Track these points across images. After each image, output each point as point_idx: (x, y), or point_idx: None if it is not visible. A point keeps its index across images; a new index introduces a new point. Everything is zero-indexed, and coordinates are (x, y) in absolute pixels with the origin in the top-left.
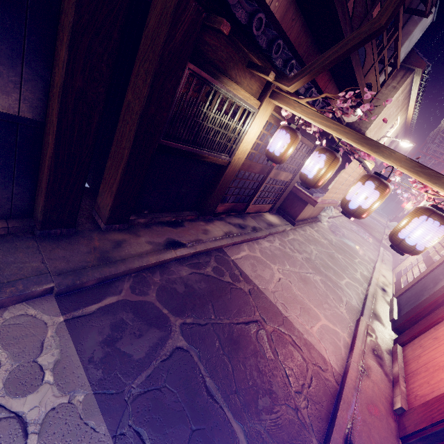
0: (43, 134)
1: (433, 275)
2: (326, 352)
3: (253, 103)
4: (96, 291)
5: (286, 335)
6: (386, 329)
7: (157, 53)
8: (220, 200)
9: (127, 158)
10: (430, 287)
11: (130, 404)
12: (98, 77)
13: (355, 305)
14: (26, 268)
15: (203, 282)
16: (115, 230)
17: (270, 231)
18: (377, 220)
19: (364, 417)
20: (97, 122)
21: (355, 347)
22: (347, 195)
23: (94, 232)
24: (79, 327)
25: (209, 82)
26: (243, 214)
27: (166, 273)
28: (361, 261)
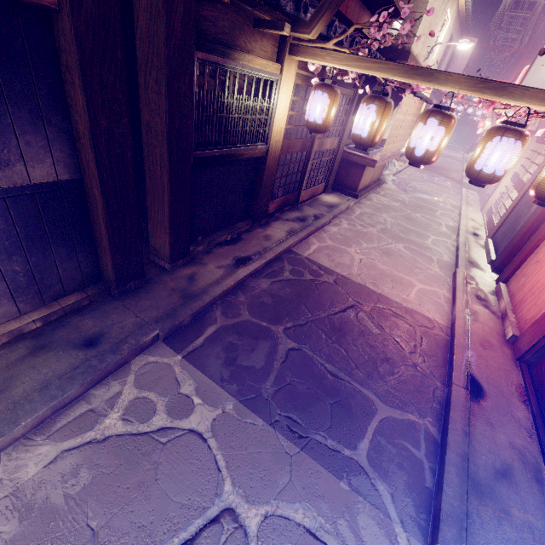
0: (84, 191)
1: (526, 198)
2: (429, 313)
3: (273, 68)
4: (194, 326)
5: (385, 310)
6: (485, 273)
7: (162, 56)
8: (270, 197)
9: (168, 186)
10: (524, 213)
11: (272, 401)
12: (118, 109)
13: (448, 260)
14: (126, 325)
15: (286, 287)
16: (181, 267)
17: (333, 213)
18: (451, 157)
19: (479, 353)
20: (131, 158)
21: (457, 298)
22: (411, 143)
23: (163, 275)
24: (198, 358)
25: (221, 65)
26: (297, 205)
27: (248, 291)
28: (443, 212)
